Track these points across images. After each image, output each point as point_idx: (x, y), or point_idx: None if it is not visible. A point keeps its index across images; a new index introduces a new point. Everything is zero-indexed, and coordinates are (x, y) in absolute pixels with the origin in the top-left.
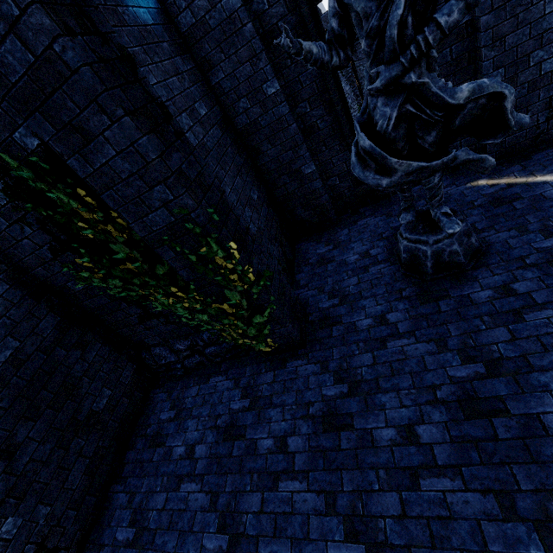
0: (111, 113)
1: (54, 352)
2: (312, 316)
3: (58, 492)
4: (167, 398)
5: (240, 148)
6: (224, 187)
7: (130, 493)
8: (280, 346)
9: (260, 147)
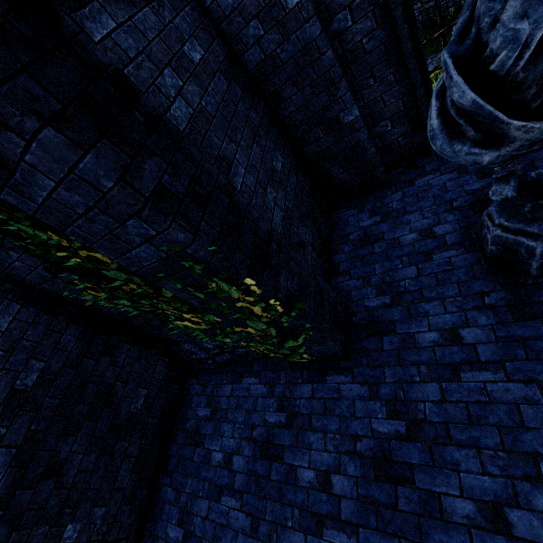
0: (18, 127)
1: (82, 364)
2: (356, 317)
3: (110, 493)
4: (202, 392)
5: (255, 97)
6: (235, 170)
7: (176, 490)
8: (318, 357)
9: (281, 92)
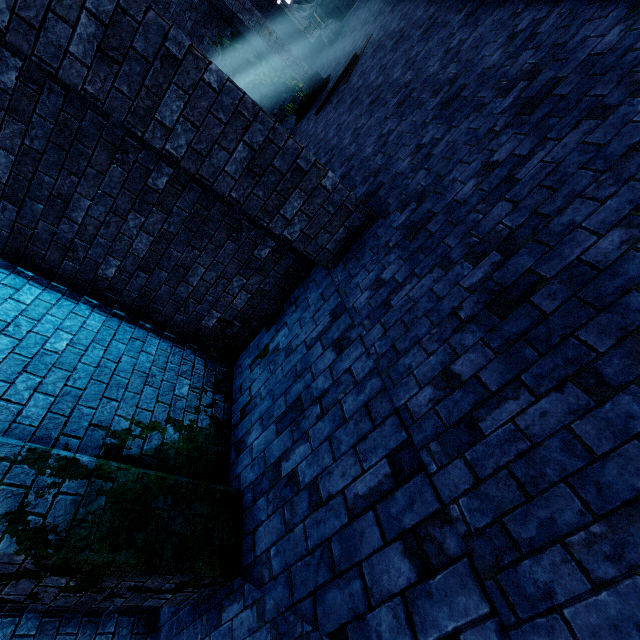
0: None
1: None
2: None
3: None
4: None
5: None
6: None
7: None
8: None
9: None
